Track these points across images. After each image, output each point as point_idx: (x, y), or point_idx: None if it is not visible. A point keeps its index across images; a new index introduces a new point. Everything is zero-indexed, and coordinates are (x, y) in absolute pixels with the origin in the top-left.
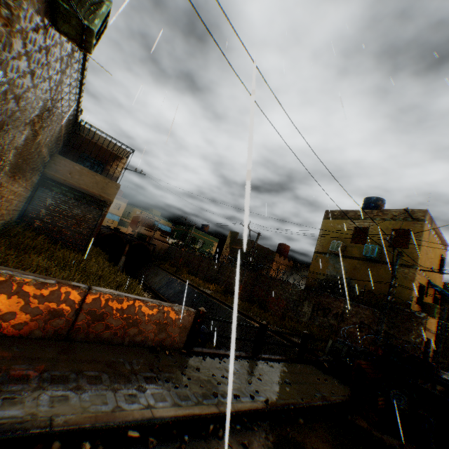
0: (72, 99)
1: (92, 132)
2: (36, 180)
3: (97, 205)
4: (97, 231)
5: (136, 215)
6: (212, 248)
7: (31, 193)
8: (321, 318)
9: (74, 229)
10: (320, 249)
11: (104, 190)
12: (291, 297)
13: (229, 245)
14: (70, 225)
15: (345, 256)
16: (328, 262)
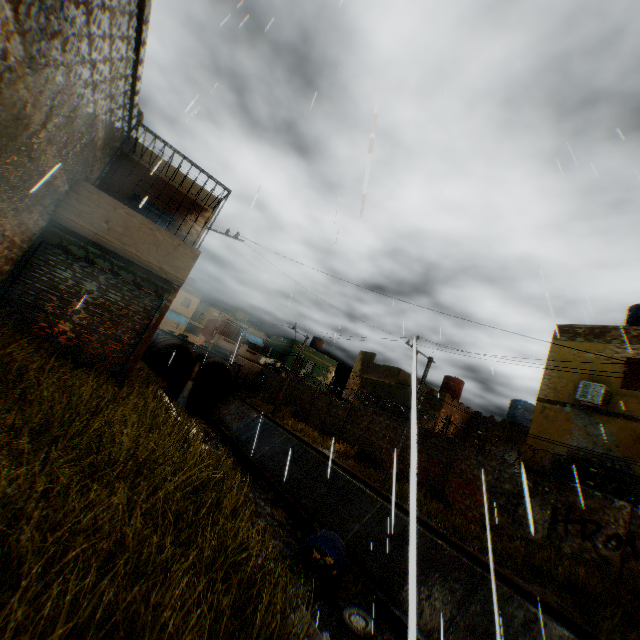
0: (119, 52)
1: (157, 159)
2: (35, 226)
3: (152, 288)
4: (150, 337)
5: (213, 317)
6: (326, 375)
7: (26, 254)
8: (575, 540)
9: (105, 330)
10: (551, 395)
11: (170, 259)
12: (499, 485)
13: (360, 374)
14: (97, 323)
15: (610, 413)
16: (571, 422)
